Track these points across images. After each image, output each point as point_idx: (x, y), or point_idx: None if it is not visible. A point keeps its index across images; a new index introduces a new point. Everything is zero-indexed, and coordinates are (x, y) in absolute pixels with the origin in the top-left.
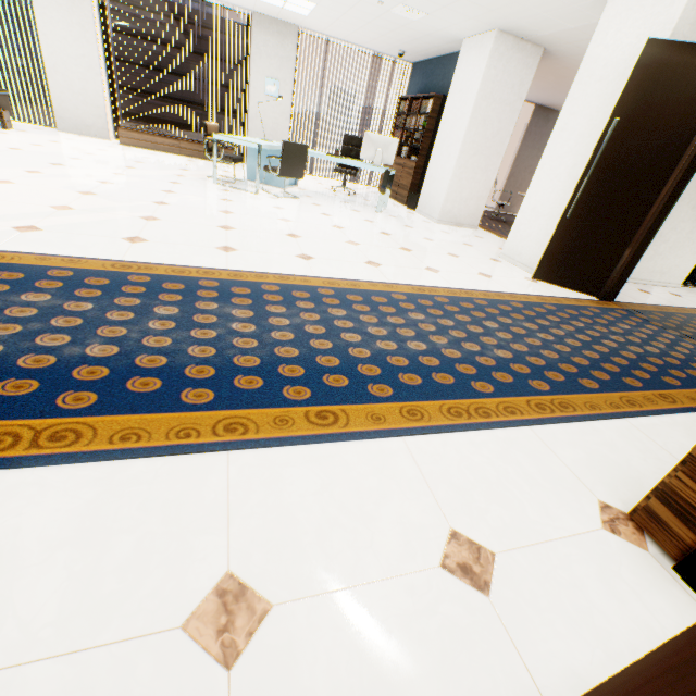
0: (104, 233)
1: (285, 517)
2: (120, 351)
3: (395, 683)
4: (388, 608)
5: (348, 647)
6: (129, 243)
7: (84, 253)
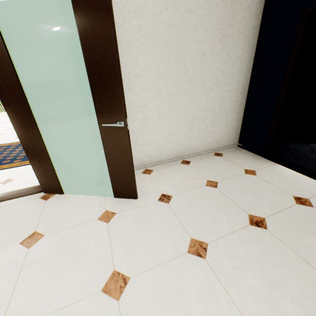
0: (11, 137)
1: (24, 172)
2: (3, 158)
3: (29, 183)
4: (35, 177)
5: (25, 181)
6: (17, 138)
7: (3, 143)
